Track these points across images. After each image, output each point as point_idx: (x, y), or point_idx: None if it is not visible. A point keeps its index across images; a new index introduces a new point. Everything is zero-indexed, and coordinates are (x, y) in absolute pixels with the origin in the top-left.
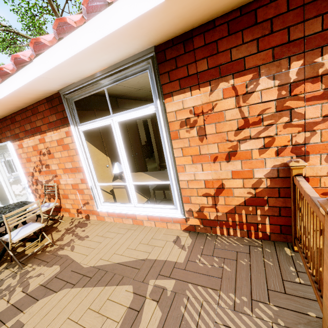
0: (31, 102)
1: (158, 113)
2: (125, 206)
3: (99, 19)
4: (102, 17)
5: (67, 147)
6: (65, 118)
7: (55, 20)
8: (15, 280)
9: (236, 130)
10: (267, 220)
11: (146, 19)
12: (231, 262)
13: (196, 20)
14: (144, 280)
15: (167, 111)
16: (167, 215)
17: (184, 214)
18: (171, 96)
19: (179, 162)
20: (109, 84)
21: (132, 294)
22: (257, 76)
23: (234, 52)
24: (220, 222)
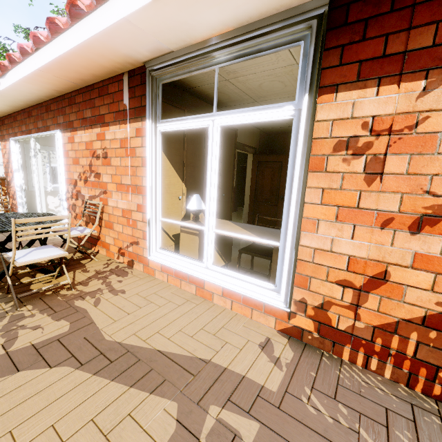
0: (102, 75)
1: (296, 120)
2: (191, 263)
3: None
4: None
5: (133, 152)
6: (143, 107)
7: None
8: (0, 322)
9: None
10: None
11: None
12: (376, 427)
13: None
14: (200, 400)
15: (316, 119)
16: (258, 297)
17: (290, 305)
18: (335, 91)
19: (309, 213)
20: (226, 60)
21: (174, 422)
22: None
23: None
24: (356, 339)
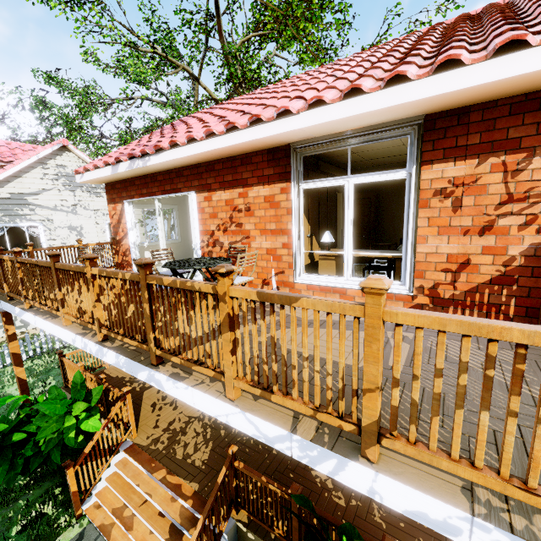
0: (249, 151)
1: (408, 179)
2: (334, 279)
3: (395, 91)
4: (398, 89)
5: (277, 205)
6: (287, 173)
7: (350, 85)
8: None
9: (497, 205)
10: (512, 301)
11: (441, 96)
12: None
13: (480, 99)
14: None
15: (421, 179)
16: (390, 291)
17: (413, 291)
18: (431, 164)
19: (421, 233)
20: (356, 144)
21: None
22: (531, 156)
23: (512, 131)
24: (456, 301)
